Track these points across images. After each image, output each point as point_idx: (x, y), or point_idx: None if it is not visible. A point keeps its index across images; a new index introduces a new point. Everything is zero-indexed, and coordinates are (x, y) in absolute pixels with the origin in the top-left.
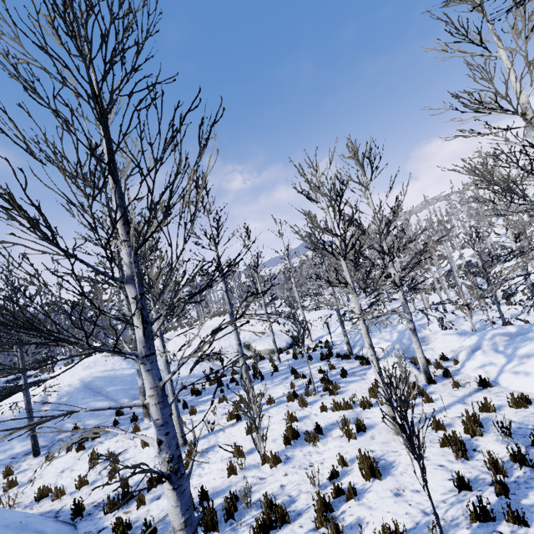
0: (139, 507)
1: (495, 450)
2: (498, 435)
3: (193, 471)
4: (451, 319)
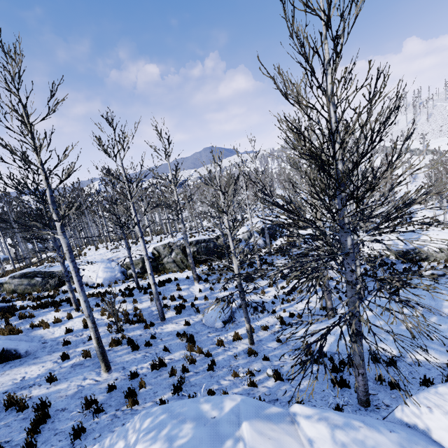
0: None
1: None
2: None
3: None
4: None
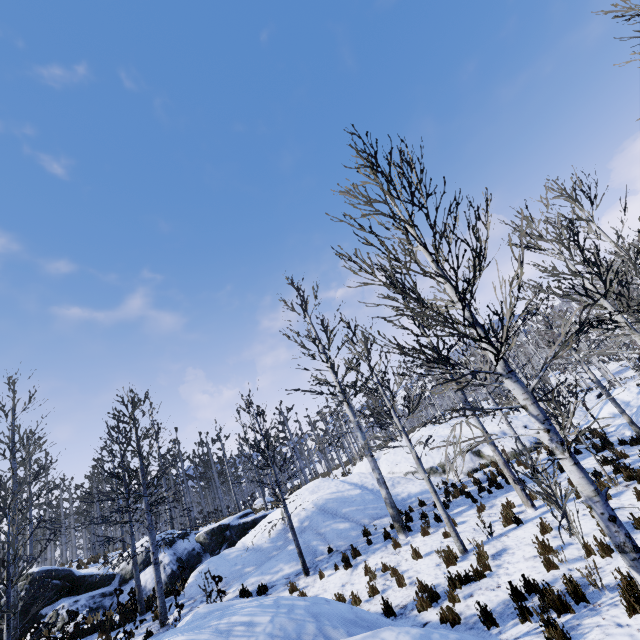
0: (454, 604)
1: None
2: None
3: (496, 572)
4: None
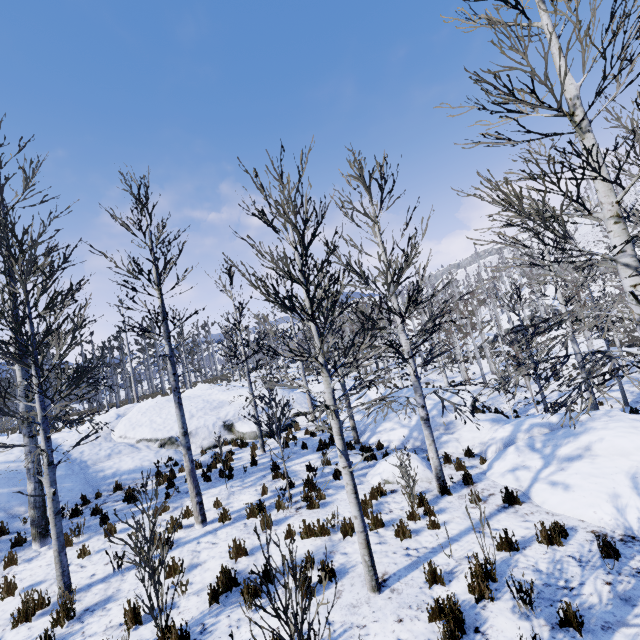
0: None
1: (506, 634)
2: (516, 598)
3: None
4: (491, 395)
